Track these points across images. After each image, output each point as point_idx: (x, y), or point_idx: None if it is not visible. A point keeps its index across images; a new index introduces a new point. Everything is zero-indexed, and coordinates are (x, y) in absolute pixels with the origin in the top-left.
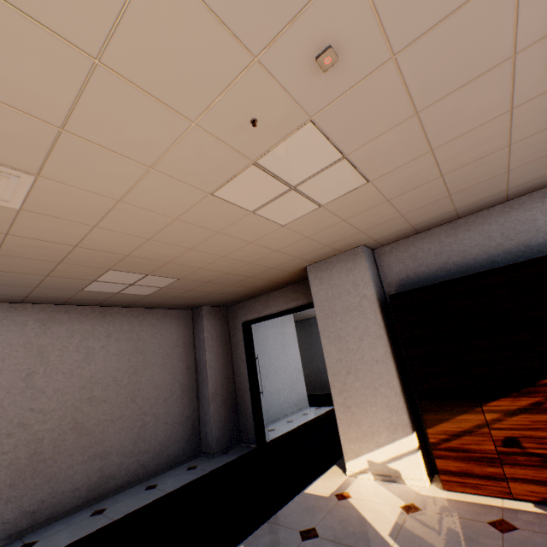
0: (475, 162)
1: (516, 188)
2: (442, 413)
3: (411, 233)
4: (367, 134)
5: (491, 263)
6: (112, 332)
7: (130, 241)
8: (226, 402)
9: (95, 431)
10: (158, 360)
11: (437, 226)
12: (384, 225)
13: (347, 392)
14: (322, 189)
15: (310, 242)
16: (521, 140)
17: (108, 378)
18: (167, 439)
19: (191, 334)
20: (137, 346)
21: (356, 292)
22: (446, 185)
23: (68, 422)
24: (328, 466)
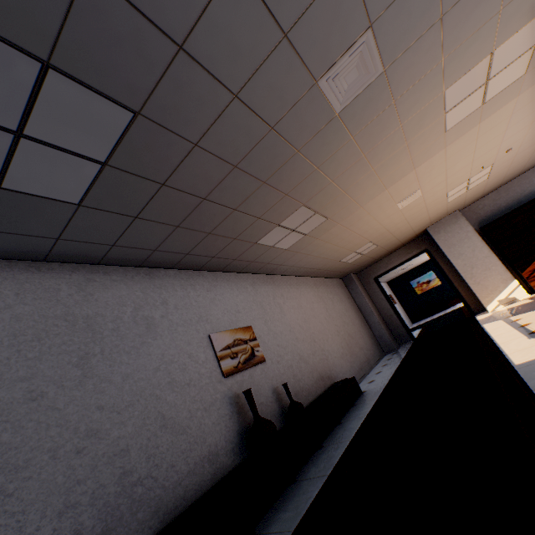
0: (518, 165)
1: (523, 170)
2: (525, 264)
3: (478, 199)
4: (500, 164)
5: (520, 202)
6: (330, 290)
7: (399, 221)
8: (383, 324)
9: (353, 337)
10: (348, 305)
11: (489, 193)
12: (474, 196)
13: (474, 277)
14: (474, 184)
15: (444, 211)
16: (533, 155)
17: (342, 313)
18: (372, 345)
19: (348, 292)
20: (339, 298)
21: (462, 231)
22: (505, 175)
23: (346, 332)
24: (473, 318)
